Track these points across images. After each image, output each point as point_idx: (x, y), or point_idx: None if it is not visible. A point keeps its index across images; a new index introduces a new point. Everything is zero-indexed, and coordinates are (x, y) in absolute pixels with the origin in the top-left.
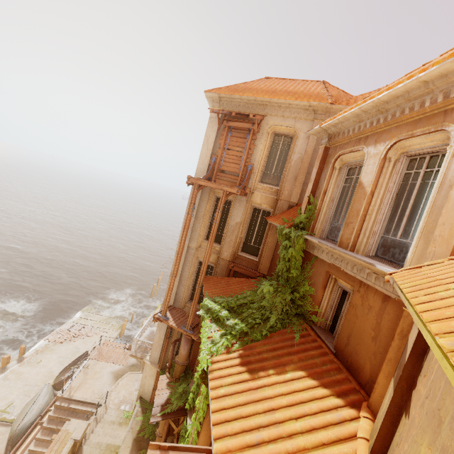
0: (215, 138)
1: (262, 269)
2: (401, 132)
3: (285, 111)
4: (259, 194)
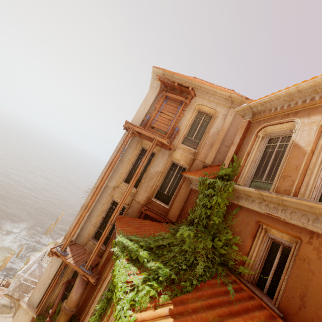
0: (152, 102)
1: (172, 216)
2: None
3: (210, 96)
4: (179, 152)
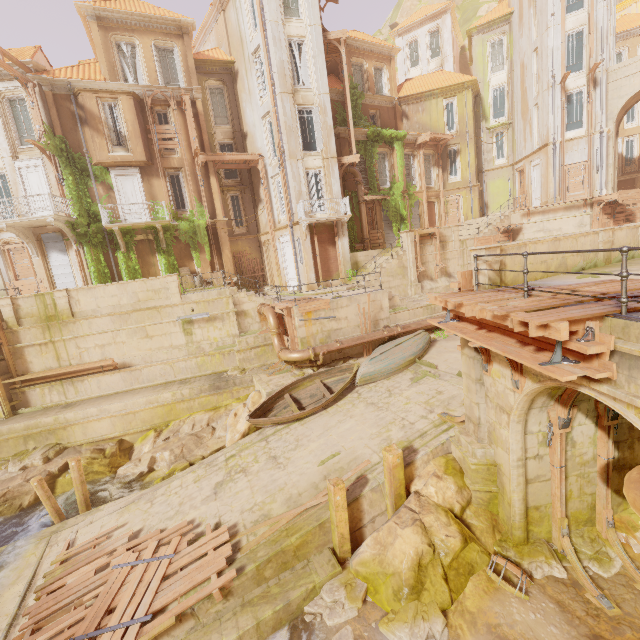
0: None
1: None
2: (375, 59)
3: None
4: None
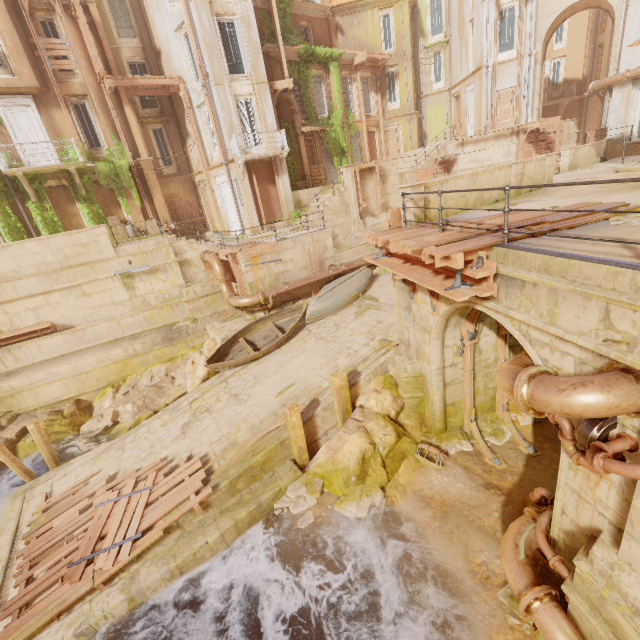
0: None
1: None
2: None
3: None
4: None
